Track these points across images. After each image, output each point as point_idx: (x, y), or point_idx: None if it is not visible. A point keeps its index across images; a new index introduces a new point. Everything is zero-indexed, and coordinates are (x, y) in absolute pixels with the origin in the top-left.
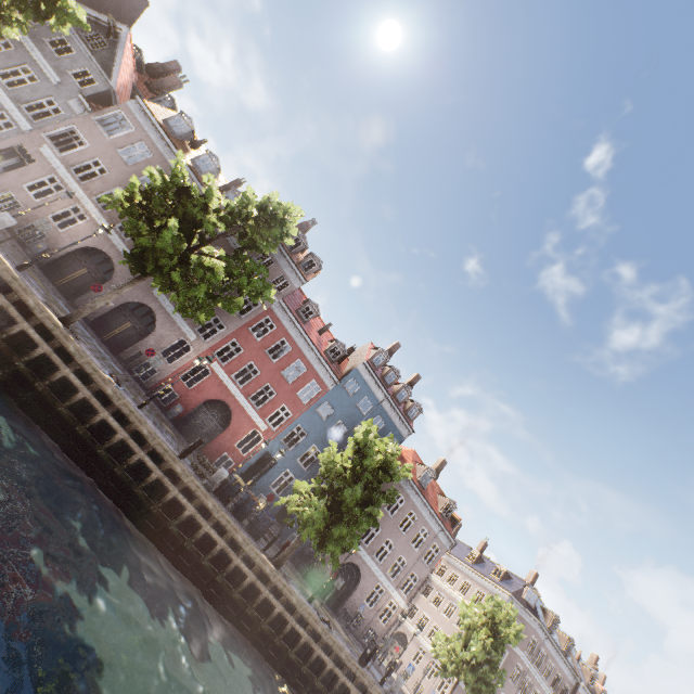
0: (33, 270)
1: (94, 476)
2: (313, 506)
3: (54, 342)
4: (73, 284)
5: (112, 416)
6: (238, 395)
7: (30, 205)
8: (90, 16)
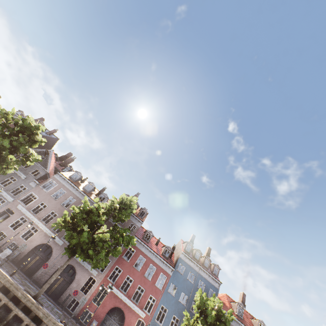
0: (13, 269)
1: None
2: None
3: (31, 314)
4: (31, 267)
5: None
6: (125, 299)
7: (11, 234)
8: (38, 151)
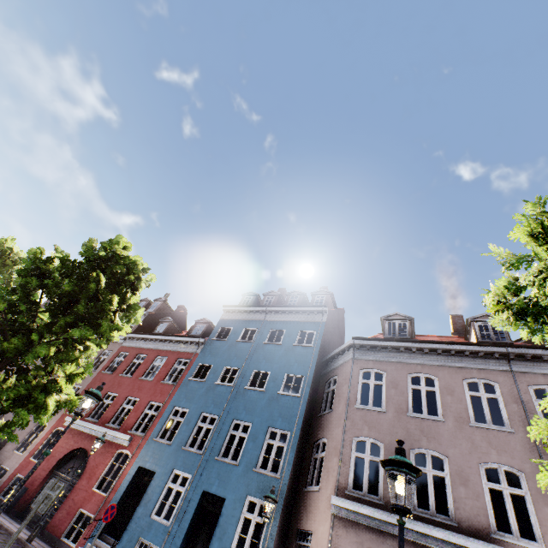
0: None
1: None
2: None
3: None
4: None
5: None
6: (93, 430)
7: None
8: None
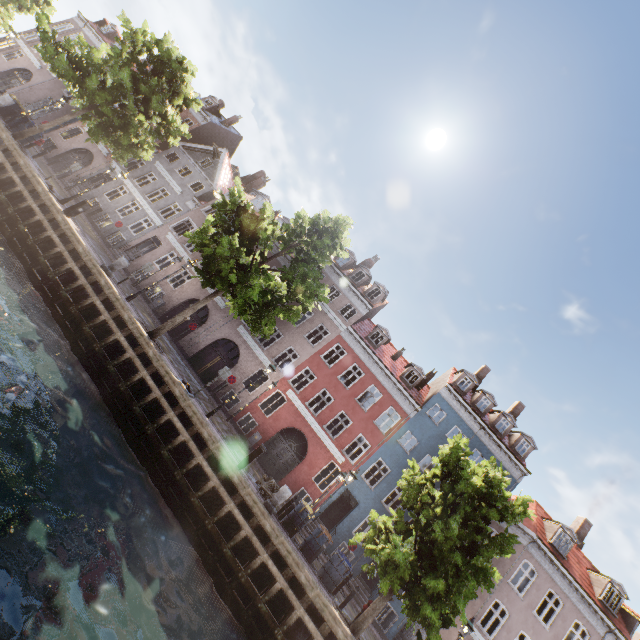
0: (149, 315)
1: (157, 479)
2: (393, 543)
3: (139, 348)
4: (179, 329)
5: (176, 417)
6: (312, 423)
7: (157, 274)
8: (203, 150)
